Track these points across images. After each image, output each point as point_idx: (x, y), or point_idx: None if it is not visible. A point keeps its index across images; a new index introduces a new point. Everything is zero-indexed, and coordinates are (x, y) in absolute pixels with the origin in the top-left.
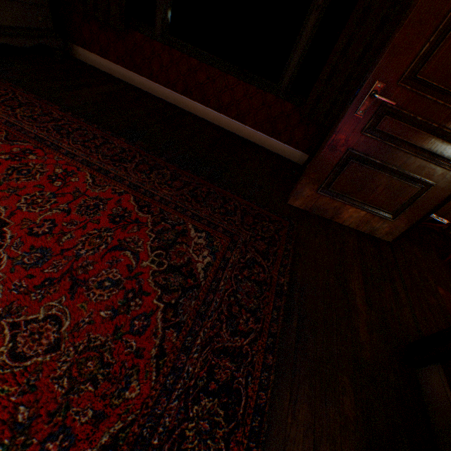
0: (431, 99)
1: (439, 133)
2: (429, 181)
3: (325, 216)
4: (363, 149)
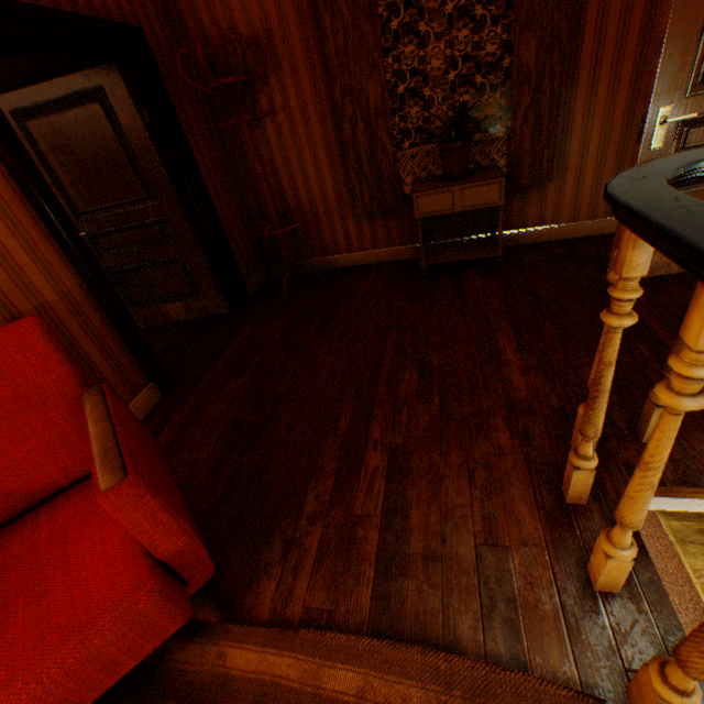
0: (104, 216)
1: (138, 228)
2: (179, 256)
3: (164, 323)
4: (117, 265)
